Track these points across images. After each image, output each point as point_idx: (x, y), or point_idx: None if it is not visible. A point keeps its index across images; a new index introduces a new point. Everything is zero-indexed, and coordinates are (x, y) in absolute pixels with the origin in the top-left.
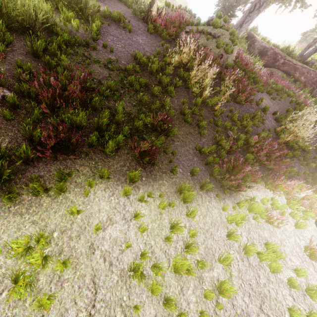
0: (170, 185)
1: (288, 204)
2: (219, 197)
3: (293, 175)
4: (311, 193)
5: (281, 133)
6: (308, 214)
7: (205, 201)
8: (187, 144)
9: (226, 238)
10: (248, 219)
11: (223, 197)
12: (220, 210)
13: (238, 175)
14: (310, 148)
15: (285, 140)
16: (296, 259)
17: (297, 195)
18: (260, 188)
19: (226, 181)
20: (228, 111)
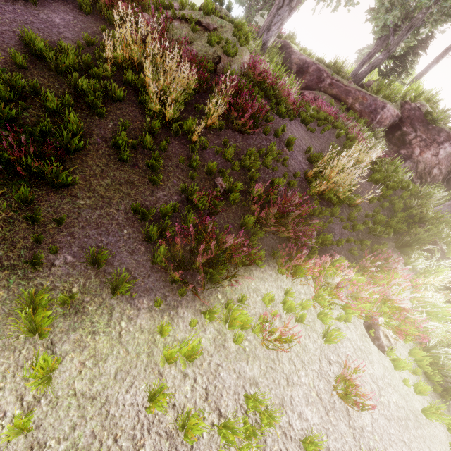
0: (16, 297)
1: (316, 298)
2: (156, 307)
3: (329, 245)
4: (352, 275)
5: (313, 180)
6: (350, 312)
7: (118, 320)
8: (115, 202)
9: (148, 405)
10: (224, 342)
11: (174, 304)
12: (154, 336)
13: (199, 257)
14: (358, 202)
15: (319, 191)
16: (315, 411)
17: (330, 281)
18: (267, 276)
19: (170, 271)
20: (222, 144)
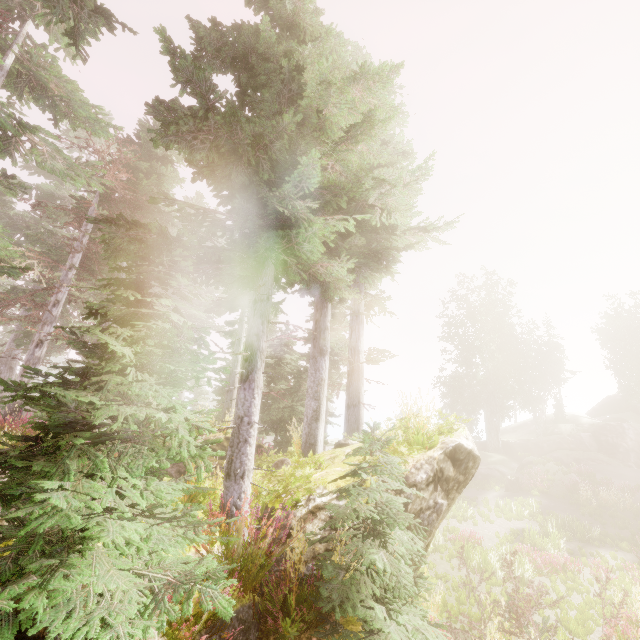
0: None
1: None
2: None
3: None
4: None
5: None
6: None
7: None
8: None
9: None
10: None
11: None
12: None
13: None
14: None
15: None
16: None
17: None
18: None
19: None
20: None
